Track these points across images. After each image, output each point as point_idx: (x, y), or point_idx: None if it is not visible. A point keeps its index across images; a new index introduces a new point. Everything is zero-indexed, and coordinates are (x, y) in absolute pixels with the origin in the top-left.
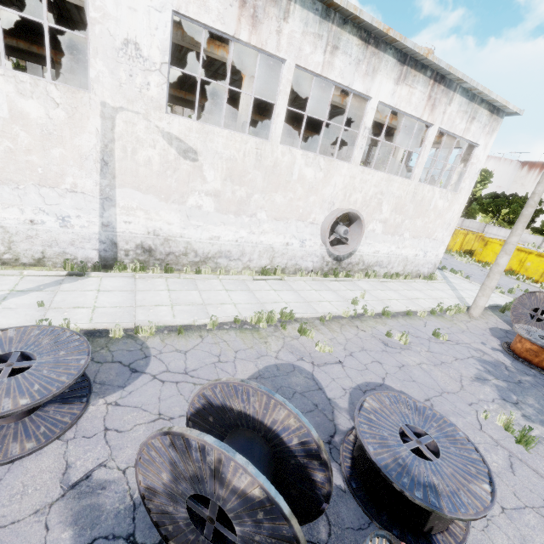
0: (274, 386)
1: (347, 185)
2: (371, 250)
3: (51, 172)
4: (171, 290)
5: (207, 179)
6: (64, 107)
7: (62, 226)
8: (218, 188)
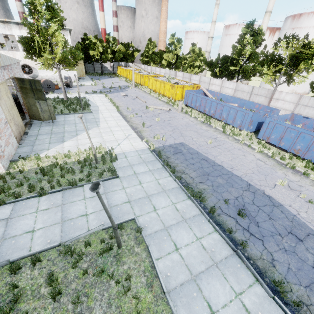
0: None
1: (22, 57)
2: (44, 75)
3: None
4: None
5: None
6: None
7: None
8: None
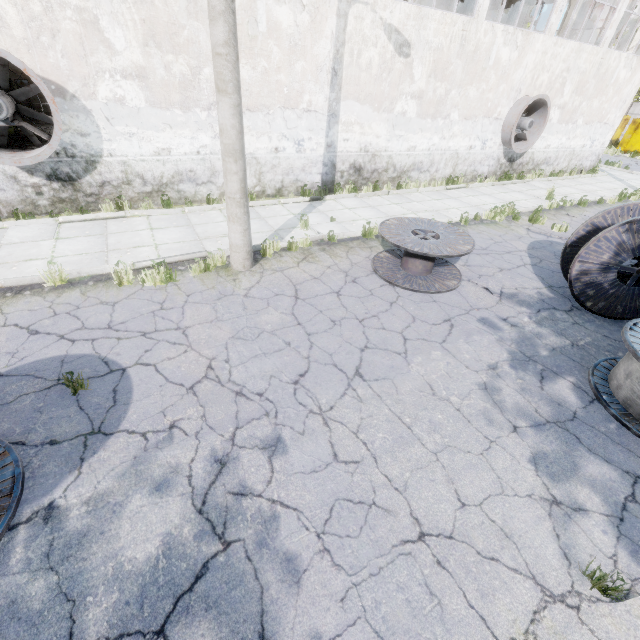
0: (549, 252)
1: (537, 65)
2: (542, 145)
3: (293, 91)
4: (396, 203)
5: (415, 78)
6: (308, 9)
7: (297, 151)
8: (422, 88)
